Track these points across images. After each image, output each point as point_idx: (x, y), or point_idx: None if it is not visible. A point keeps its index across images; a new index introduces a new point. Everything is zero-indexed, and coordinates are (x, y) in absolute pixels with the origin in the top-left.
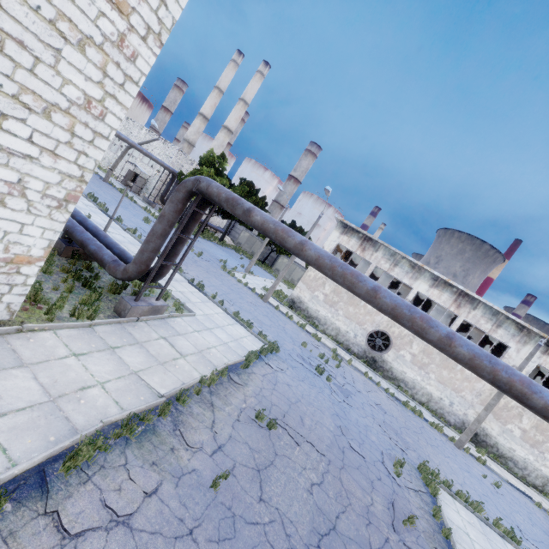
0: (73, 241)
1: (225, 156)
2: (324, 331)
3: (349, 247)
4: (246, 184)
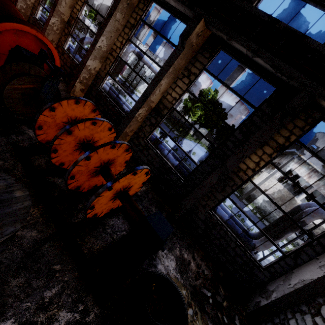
0: None
1: (218, 92)
2: (267, 219)
3: (299, 173)
4: (217, 104)
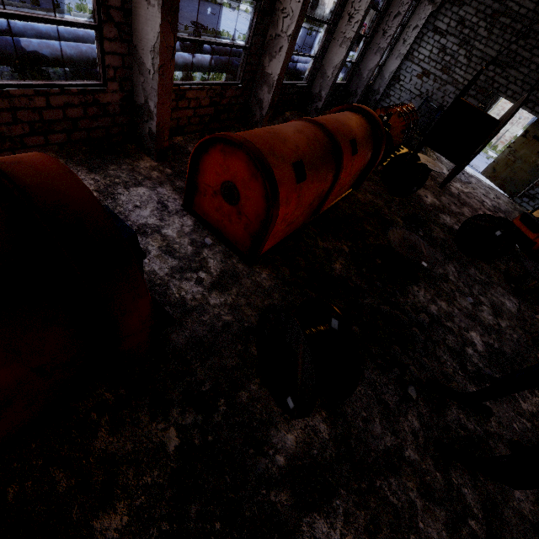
0: (299, 77)
1: None
2: None
3: None
4: None
